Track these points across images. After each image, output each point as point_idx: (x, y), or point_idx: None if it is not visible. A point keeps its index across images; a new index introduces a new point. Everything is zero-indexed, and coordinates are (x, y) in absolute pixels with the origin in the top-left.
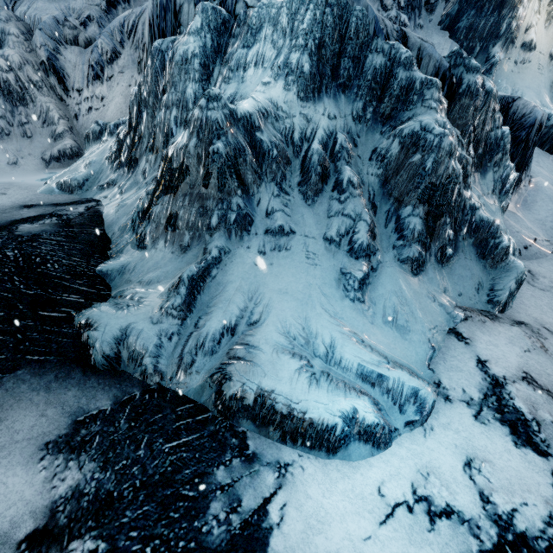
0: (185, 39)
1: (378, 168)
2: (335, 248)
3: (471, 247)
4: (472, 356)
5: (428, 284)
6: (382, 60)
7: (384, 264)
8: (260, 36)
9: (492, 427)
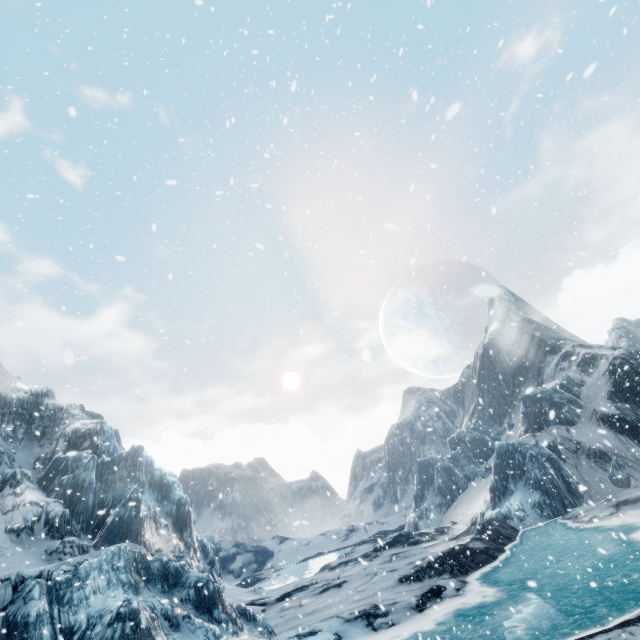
0: (31, 603)
1: (190, 605)
2: None
3: (243, 620)
4: (285, 639)
5: (247, 639)
6: (158, 563)
7: (229, 638)
8: (90, 579)
9: (308, 639)
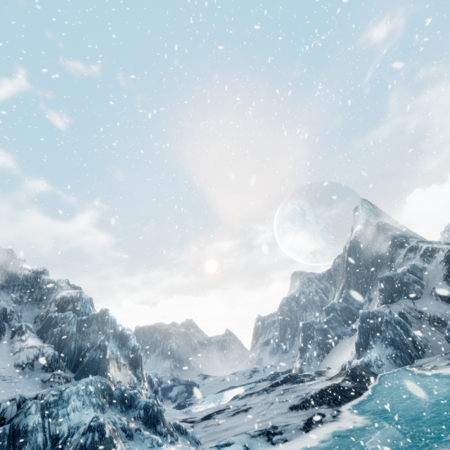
0: (29, 417)
1: (140, 421)
2: (154, 448)
3: (178, 433)
4: (207, 448)
5: (181, 447)
6: (118, 391)
7: (168, 446)
8: (71, 401)
9: (224, 448)
